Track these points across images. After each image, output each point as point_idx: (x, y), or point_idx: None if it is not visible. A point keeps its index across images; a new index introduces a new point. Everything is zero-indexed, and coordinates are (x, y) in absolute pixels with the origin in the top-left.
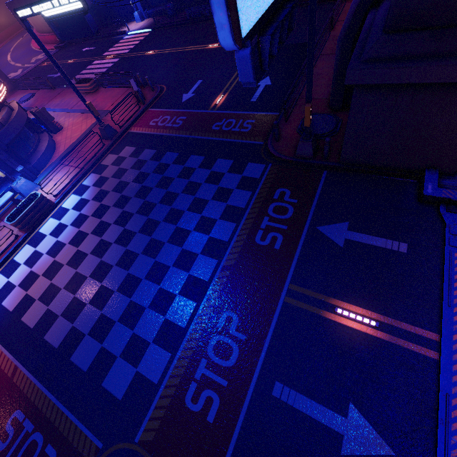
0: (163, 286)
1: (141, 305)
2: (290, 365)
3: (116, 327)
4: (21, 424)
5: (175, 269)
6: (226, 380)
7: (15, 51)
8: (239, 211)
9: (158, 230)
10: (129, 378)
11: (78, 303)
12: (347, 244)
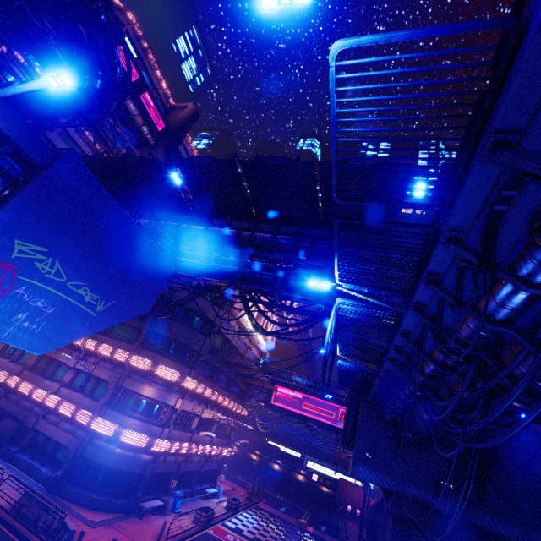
0: None
1: None
2: None
3: None
4: None
5: None
6: None
7: None
8: None
9: None
10: None
11: None
12: None
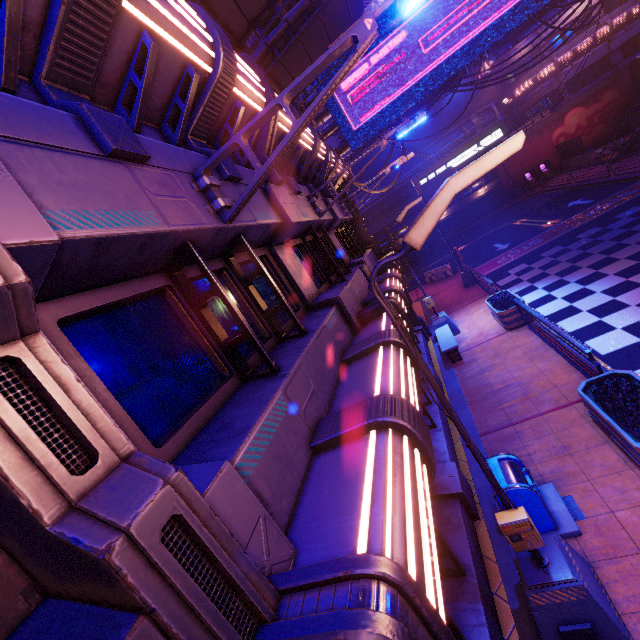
0: None
1: None
2: None
3: None
4: None
5: None
6: None
7: None
8: None
9: None
10: None
11: None
12: None
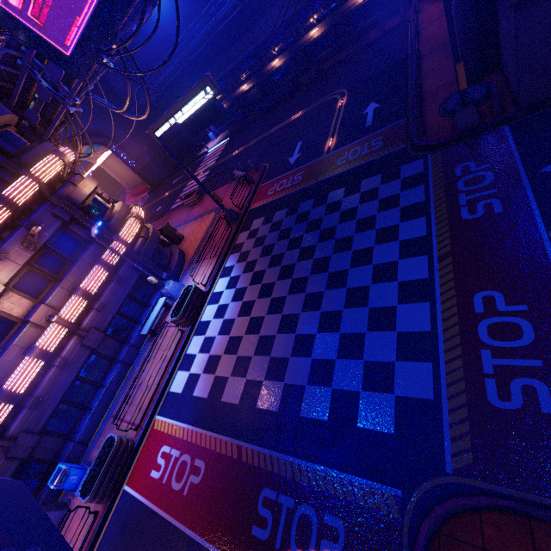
0: (373, 305)
1: (356, 333)
2: None
3: (338, 364)
4: (275, 502)
5: (377, 285)
6: (536, 360)
7: None
8: (421, 206)
9: (332, 264)
10: (390, 406)
11: (278, 361)
12: None
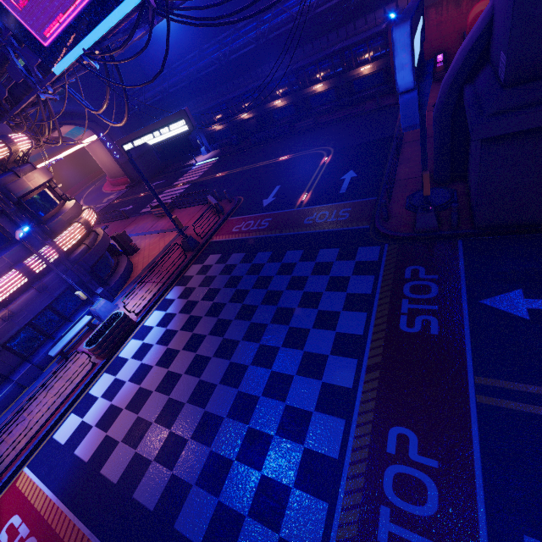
0: (291, 403)
1: (264, 433)
2: (536, 502)
3: (234, 469)
4: None
5: (301, 378)
6: (433, 541)
7: (87, 196)
8: (366, 298)
9: (266, 335)
10: None
11: (176, 439)
12: (534, 315)
